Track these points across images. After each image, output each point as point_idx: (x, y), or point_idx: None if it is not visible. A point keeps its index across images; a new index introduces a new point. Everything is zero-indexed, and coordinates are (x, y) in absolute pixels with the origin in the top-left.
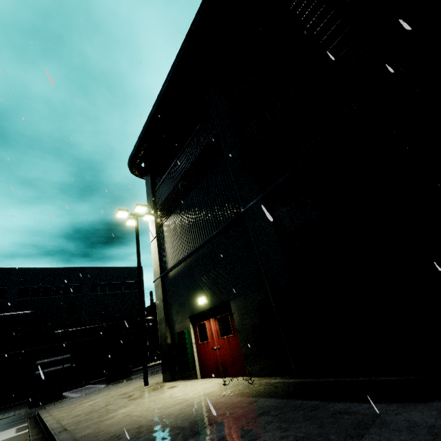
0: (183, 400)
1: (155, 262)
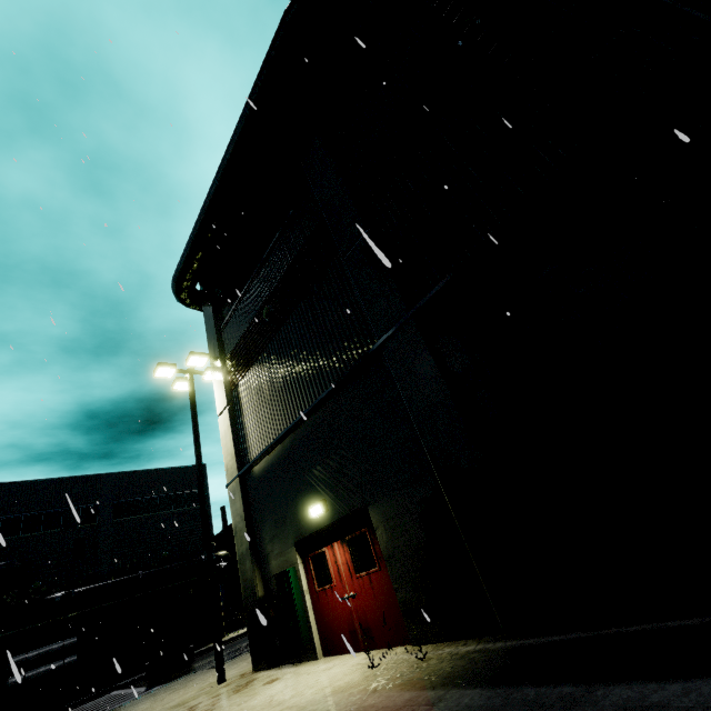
0: (296, 709)
1: (227, 452)
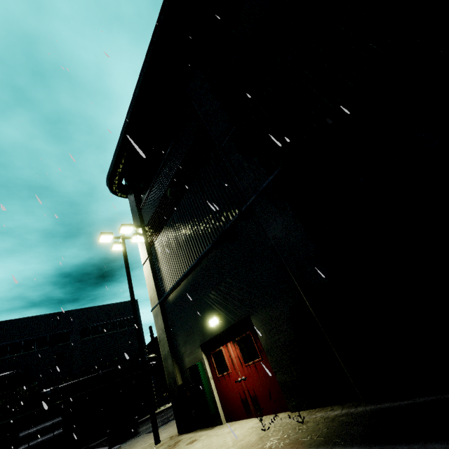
0: None
1: (150, 288)
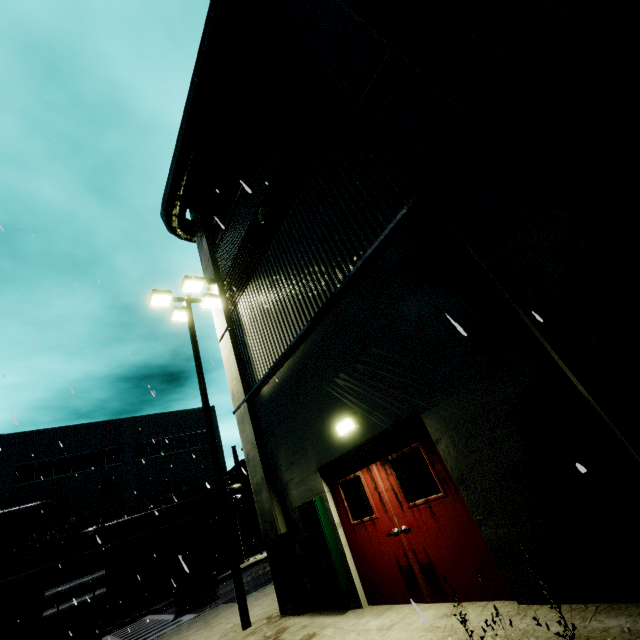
0: None
1: (232, 376)
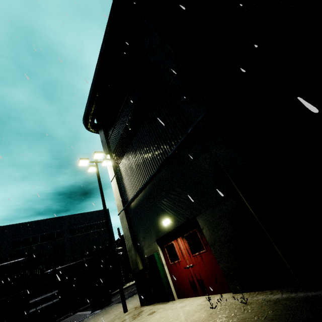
0: None
1: (117, 198)
